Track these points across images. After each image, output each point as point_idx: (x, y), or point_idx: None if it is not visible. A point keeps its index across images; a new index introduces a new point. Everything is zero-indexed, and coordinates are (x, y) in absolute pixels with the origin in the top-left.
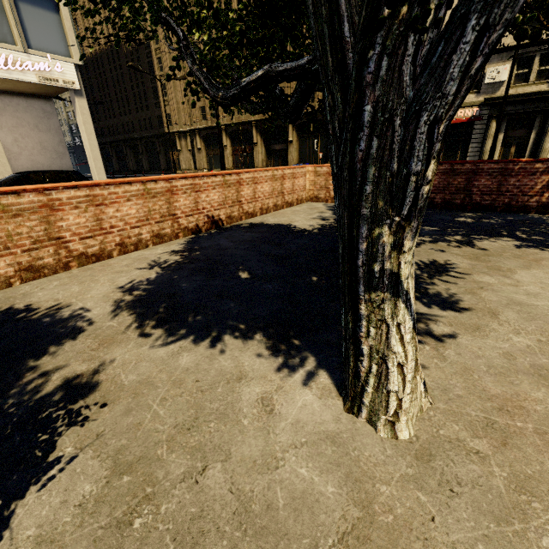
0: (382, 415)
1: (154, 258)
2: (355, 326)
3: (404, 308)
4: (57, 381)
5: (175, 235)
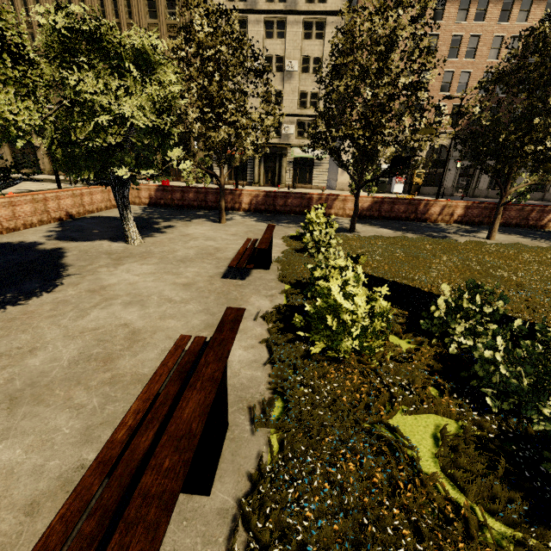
0: (132, 241)
1: (47, 230)
2: (124, 226)
3: (131, 221)
4: (50, 248)
5: (49, 221)
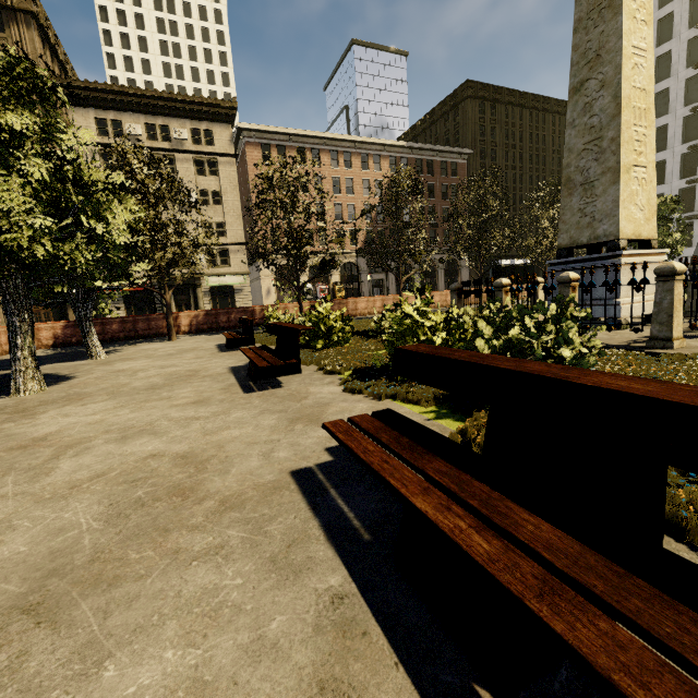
0: (98, 356)
1: None
2: (87, 341)
3: (95, 336)
4: None
5: None
